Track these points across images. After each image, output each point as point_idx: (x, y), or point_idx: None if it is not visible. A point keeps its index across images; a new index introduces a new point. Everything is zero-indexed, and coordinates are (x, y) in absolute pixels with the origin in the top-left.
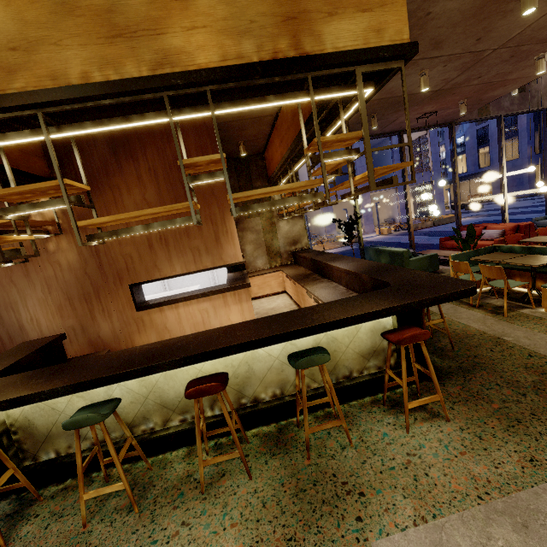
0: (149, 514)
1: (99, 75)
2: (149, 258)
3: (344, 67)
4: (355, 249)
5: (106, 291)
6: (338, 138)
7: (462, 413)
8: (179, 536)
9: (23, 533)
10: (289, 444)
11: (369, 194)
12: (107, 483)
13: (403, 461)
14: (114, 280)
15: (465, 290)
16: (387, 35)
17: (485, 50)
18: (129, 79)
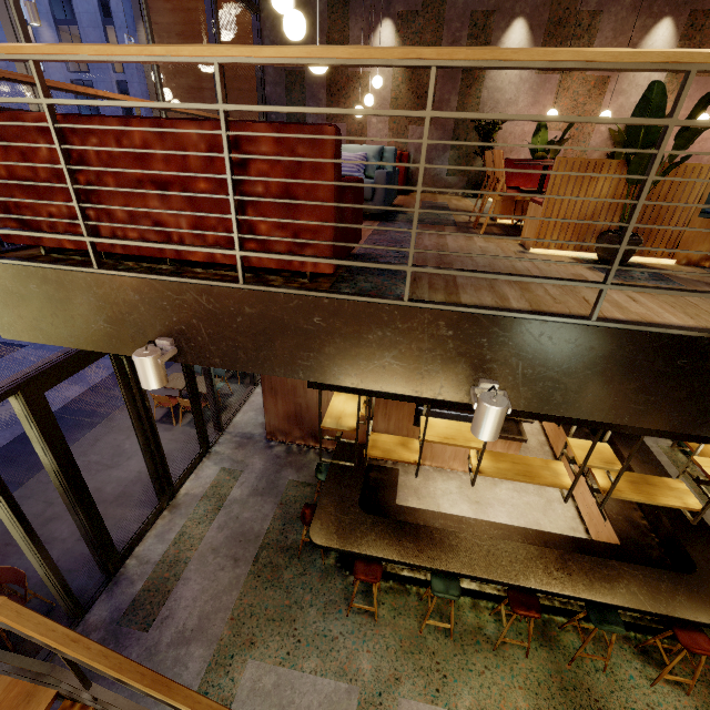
0: (460, 646)
1: None
2: None
3: None
4: None
5: (394, 402)
6: None
7: (702, 694)
8: (485, 675)
9: (381, 614)
10: (552, 642)
11: None
12: (420, 600)
13: (643, 708)
14: None
15: None
16: None
17: None
18: (585, 420)
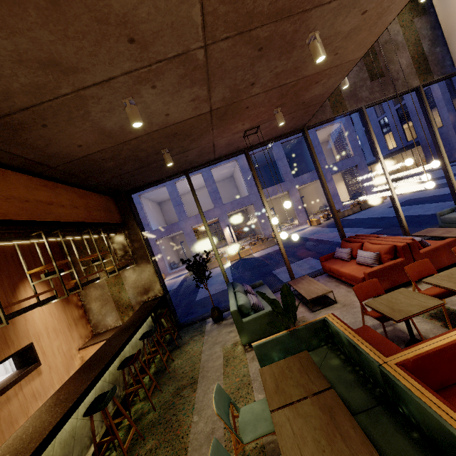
0: None
1: None
2: None
3: None
4: (275, 252)
5: None
6: None
7: None
8: None
9: None
10: None
11: (297, 188)
12: None
13: None
14: None
15: None
16: None
17: (189, 52)
18: None
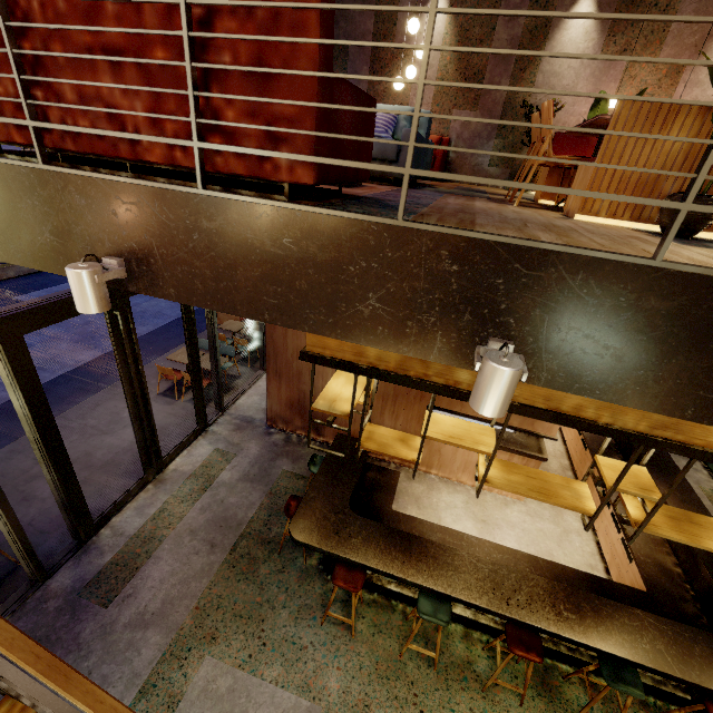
0: (444, 679)
1: (592, 412)
2: None
3: None
4: None
5: (403, 400)
6: None
7: None
8: None
9: (359, 629)
10: (553, 693)
11: None
12: (405, 620)
13: None
14: (416, 395)
15: None
16: None
17: None
18: (622, 432)
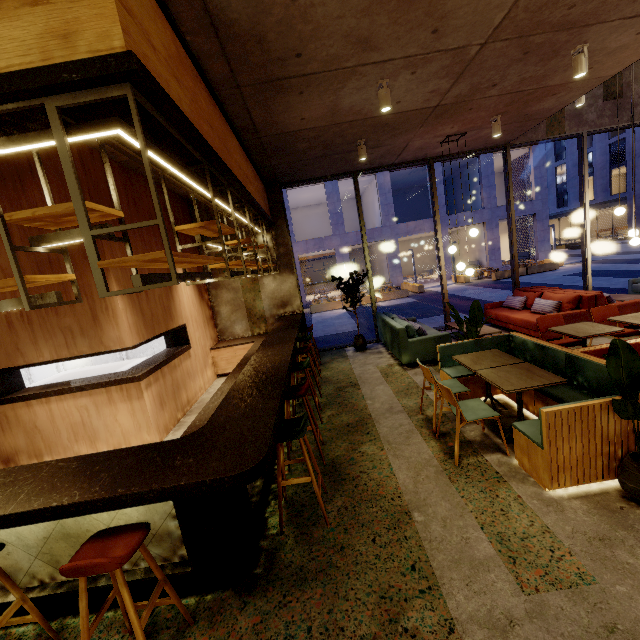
0: None
1: None
2: (10, 339)
3: (23, 99)
4: (410, 304)
5: None
6: (39, 214)
7: None
8: None
9: None
10: None
11: (447, 230)
12: None
13: None
14: None
15: (220, 478)
16: (83, 42)
17: (467, 47)
18: None
